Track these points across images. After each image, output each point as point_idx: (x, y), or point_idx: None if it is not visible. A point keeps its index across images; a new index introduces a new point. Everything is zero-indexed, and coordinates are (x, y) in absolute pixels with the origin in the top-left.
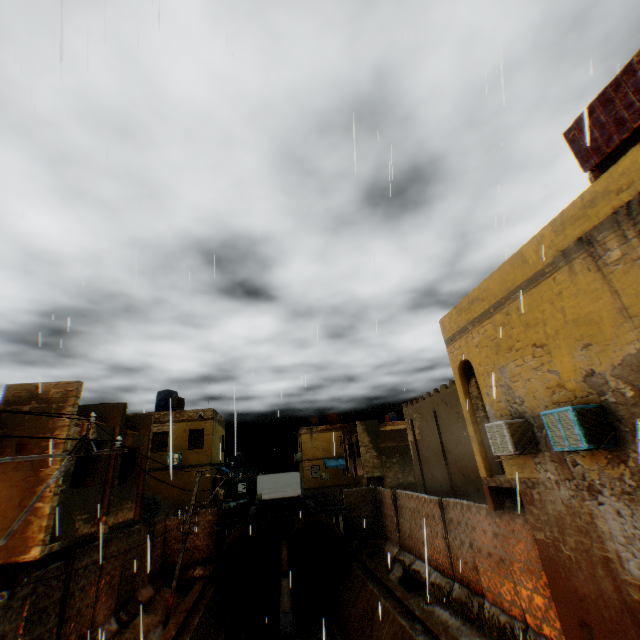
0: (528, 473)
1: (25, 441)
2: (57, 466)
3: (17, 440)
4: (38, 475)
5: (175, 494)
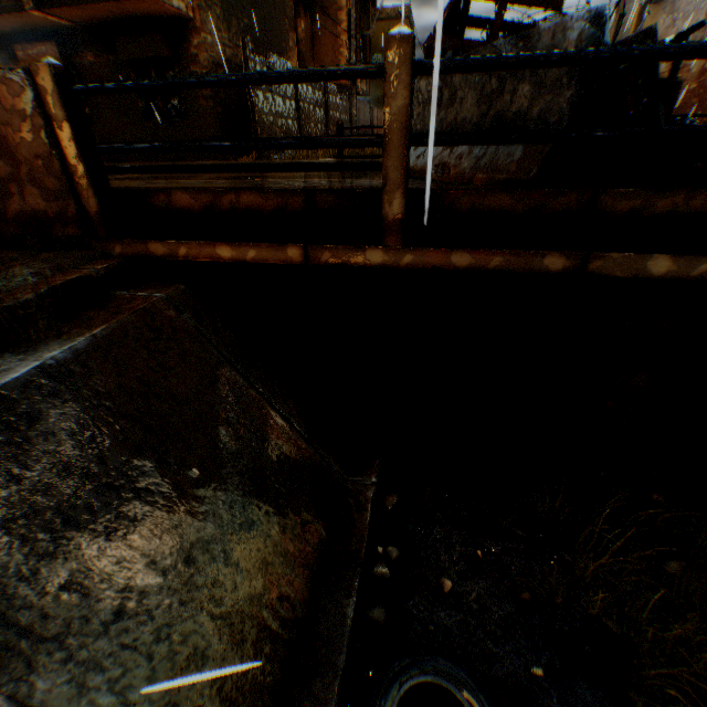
0: (653, 22)
1: (324, 8)
2: (345, 27)
3: (319, 7)
4: (336, 33)
5: (379, 96)
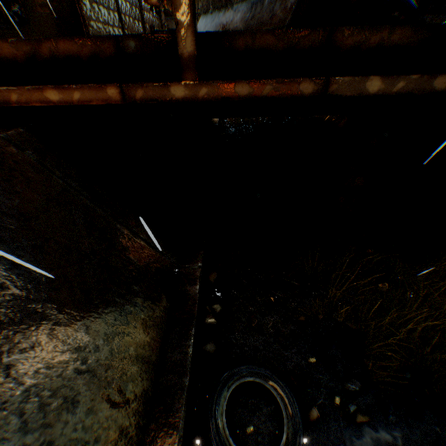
0: None
1: None
2: None
3: None
4: None
5: None
